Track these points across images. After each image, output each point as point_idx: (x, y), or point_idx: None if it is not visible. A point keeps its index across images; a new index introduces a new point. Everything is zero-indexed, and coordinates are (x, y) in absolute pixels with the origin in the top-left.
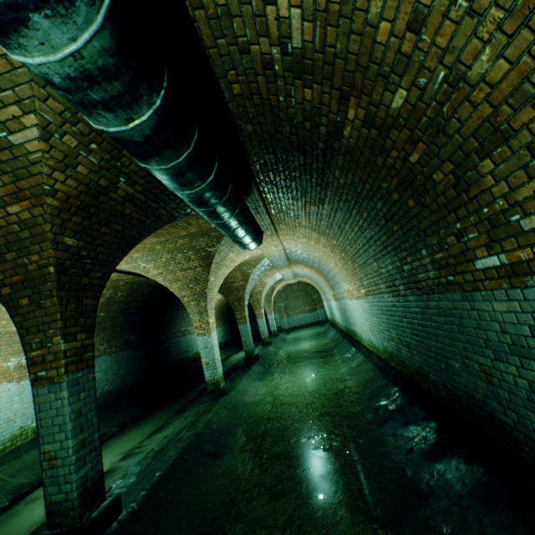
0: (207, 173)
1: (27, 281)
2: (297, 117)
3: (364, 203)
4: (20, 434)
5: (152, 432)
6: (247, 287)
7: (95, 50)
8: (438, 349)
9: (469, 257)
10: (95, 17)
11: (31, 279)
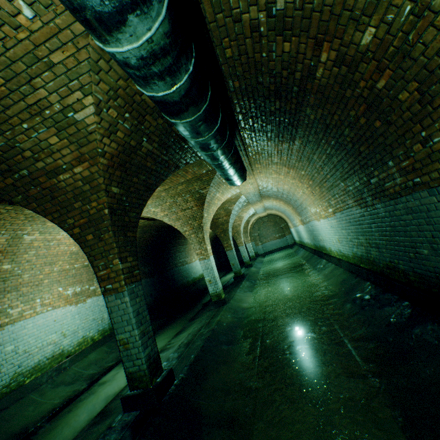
0: (215, 122)
1: (90, 222)
2: (276, 68)
3: (332, 133)
4: (83, 341)
5: (176, 334)
6: (230, 221)
7: (160, 35)
8: (407, 243)
9: (434, 158)
10: (161, 11)
11: (92, 220)
